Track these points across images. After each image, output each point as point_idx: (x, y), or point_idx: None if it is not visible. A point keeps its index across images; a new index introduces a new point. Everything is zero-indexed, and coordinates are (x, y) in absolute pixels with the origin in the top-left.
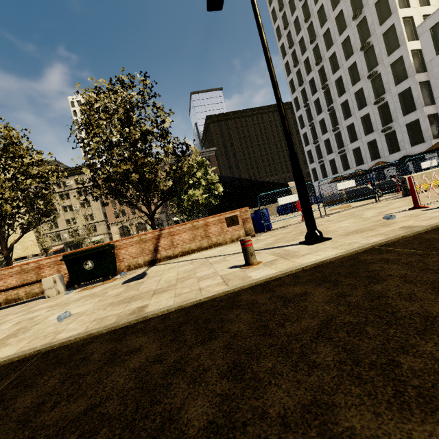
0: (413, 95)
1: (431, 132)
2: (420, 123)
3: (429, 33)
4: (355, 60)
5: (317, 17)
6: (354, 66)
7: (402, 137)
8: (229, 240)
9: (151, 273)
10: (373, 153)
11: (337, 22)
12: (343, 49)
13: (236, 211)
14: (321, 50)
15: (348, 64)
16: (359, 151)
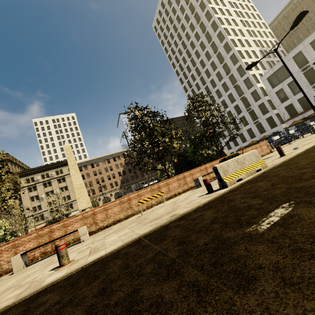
0: (266, 106)
1: (279, 121)
2: (273, 117)
3: (266, 80)
4: (231, 92)
5: (205, 74)
6: (230, 95)
7: (265, 125)
8: (265, 154)
9: (268, 157)
10: (251, 135)
11: (217, 76)
12: (223, 87)
13: (263, 142)
14: (210, 88)
15: (227, 94)
16: (242, 135)
